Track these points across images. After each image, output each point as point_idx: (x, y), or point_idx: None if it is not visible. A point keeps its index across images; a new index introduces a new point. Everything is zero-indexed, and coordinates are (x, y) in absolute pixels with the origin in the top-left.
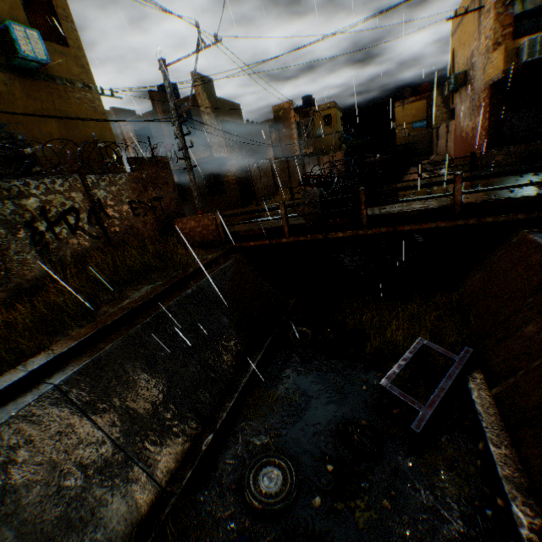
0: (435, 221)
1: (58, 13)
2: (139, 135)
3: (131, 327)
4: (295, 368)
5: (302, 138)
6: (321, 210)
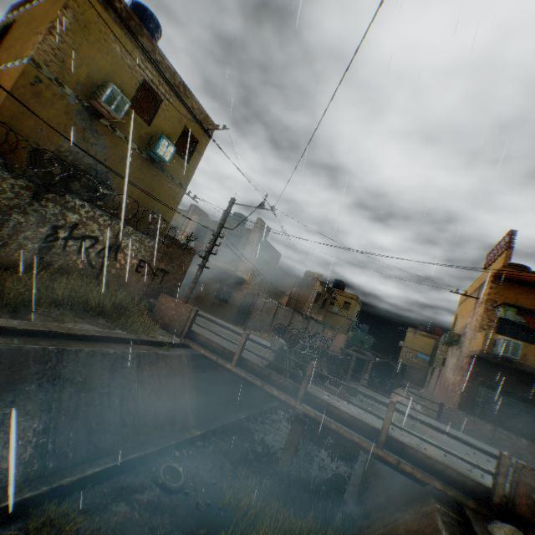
0: (361, 436)
1: (197, 147)
2: (199, 229)
3: (32, 343)
4: (132, 507)
5: (317, 305)
6: (274, 360)
